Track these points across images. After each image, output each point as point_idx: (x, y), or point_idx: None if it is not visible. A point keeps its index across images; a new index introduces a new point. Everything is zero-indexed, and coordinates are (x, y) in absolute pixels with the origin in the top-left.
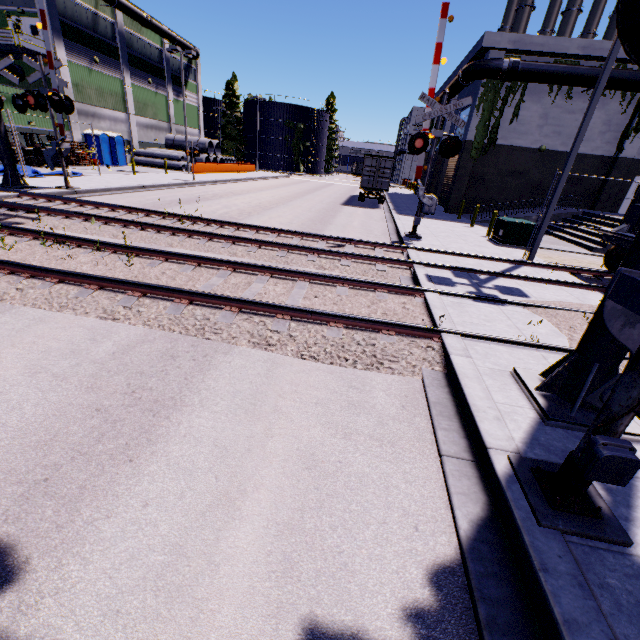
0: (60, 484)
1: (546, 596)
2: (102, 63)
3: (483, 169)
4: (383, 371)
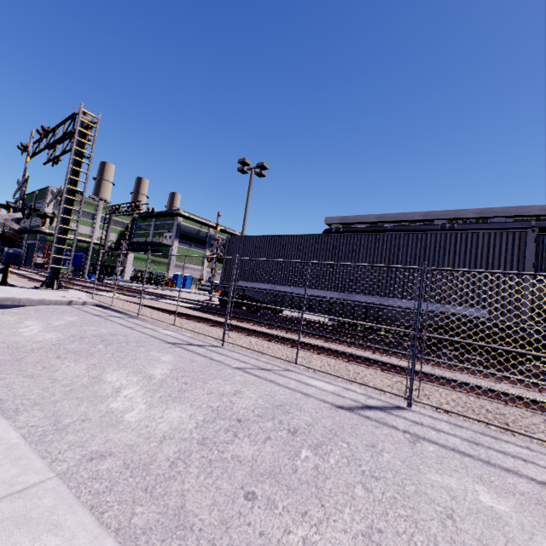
0: None
1: None
2: (196, 247)
3: None
4: None
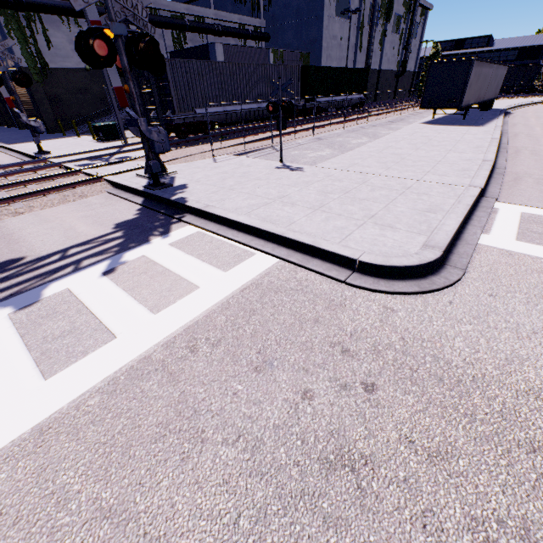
0: (0, 254)
1: (158, 196)
2: None
3: (54, 91)
4: (90, 197)
